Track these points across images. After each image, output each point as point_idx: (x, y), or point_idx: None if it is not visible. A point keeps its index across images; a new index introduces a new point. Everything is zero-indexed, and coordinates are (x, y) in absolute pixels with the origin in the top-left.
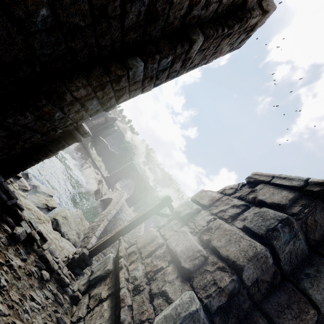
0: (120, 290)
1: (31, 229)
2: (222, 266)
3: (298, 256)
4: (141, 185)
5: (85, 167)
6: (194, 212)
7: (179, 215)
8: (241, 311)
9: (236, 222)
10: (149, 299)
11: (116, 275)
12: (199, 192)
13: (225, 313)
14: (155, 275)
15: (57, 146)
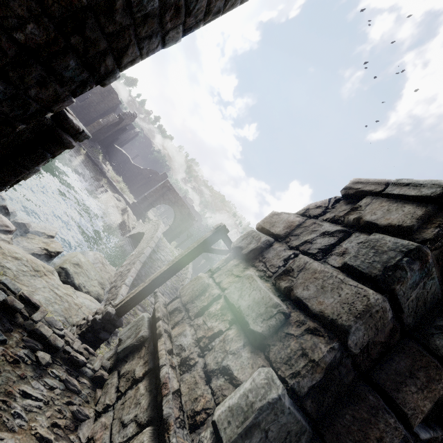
0: (160, 369)
1: (7, 293)
2: (313, 327)
3: (428, 302)
4: (183, 211)
5: (99, 191)
6: (263, 247)
7: (241, 252)
8: (342, 387)
9: (331, 258)
10: (204, 379)
11: (154, 344)
12: (268, 216)
13: (320, 393)
14: (210, 342)
15: (32, 157)
